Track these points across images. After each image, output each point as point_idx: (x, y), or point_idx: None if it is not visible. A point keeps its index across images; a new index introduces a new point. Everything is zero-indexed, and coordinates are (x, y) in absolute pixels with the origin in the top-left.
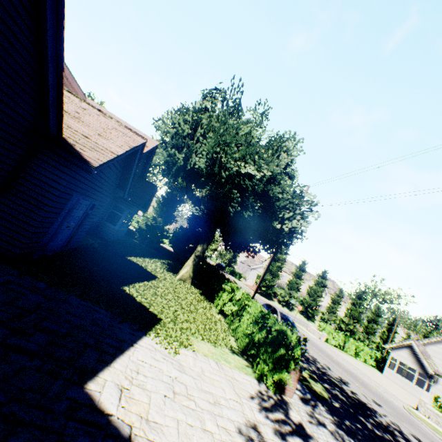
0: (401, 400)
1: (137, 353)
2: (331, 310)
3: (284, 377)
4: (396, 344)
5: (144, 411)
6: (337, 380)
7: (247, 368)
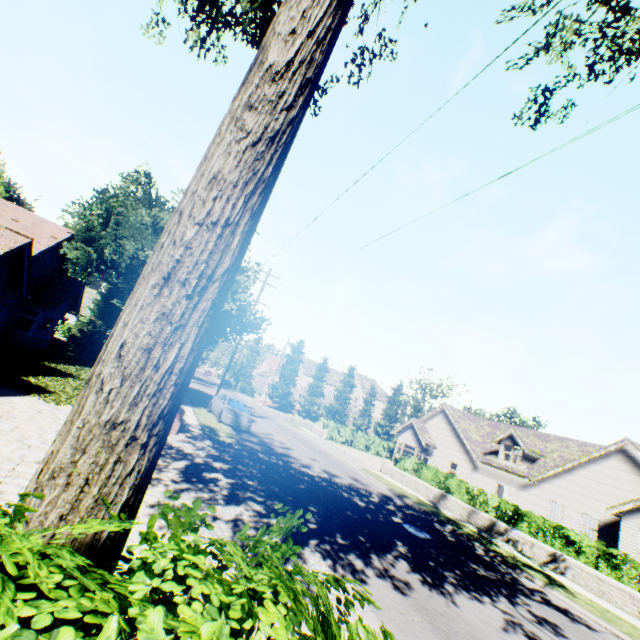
0: (373, 468)
1: (15, 399)
2: (364, 413)
3: None
4: (401, 427)
5: (8, 410)
6: (278, 446)
7: None
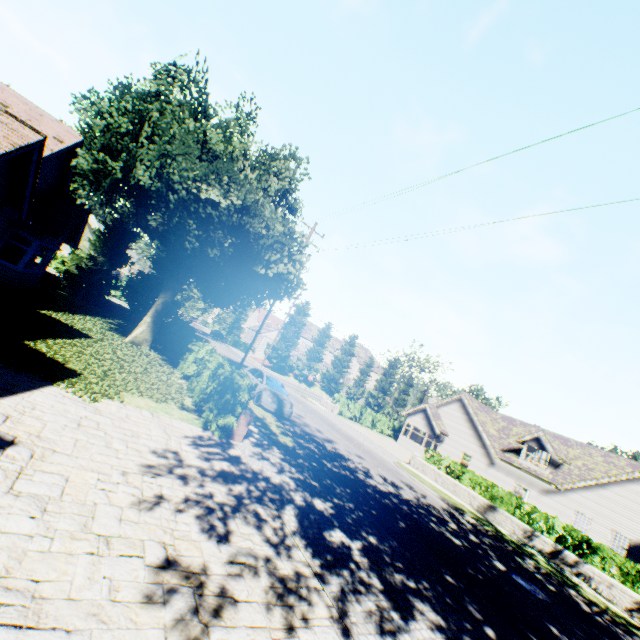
0: (398, 458)
1: (36, 396)
2: (359, 383)
3: (230, 421)
4: (412, 409)
5: (36, 431)
6: (322, 439)
7: (196, 421)
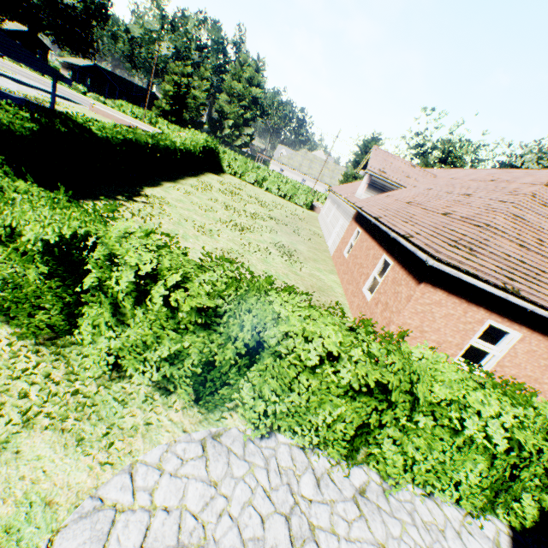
0: None
1: None
2: None
3: None
4: None
5: None
6: None
7: None
